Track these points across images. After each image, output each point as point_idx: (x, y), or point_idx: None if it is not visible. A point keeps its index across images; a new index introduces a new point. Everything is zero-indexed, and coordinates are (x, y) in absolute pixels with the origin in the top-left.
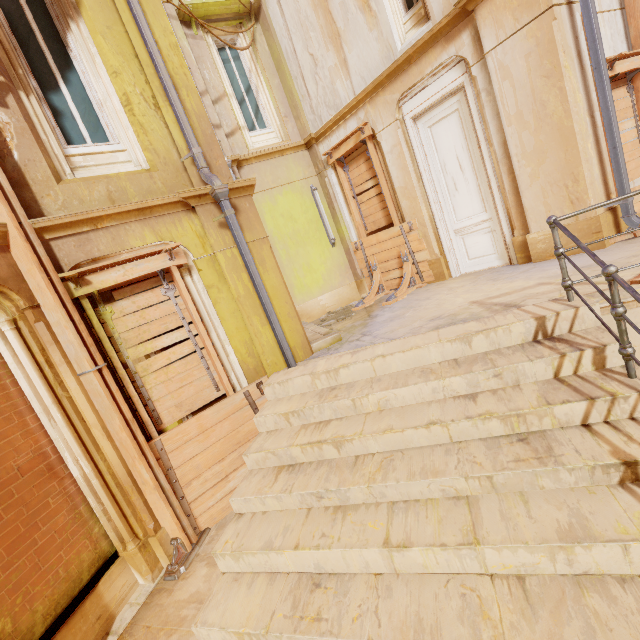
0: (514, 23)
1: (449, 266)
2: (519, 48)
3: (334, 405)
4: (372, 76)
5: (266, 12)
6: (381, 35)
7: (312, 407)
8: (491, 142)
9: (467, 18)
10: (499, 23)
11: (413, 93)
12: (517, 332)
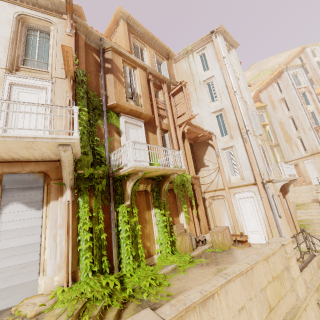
0: (318, 157)
1: (312, 183)
2: (319, 160)
3: (294, 189)
4: (298, 157)
5: (280, 145)
6: (300, 153)
7: (292, 189)
8: (317, 168)
9: (313, 155)
10: (317, 157)
11: (305, 160)
12: (314, 185)
